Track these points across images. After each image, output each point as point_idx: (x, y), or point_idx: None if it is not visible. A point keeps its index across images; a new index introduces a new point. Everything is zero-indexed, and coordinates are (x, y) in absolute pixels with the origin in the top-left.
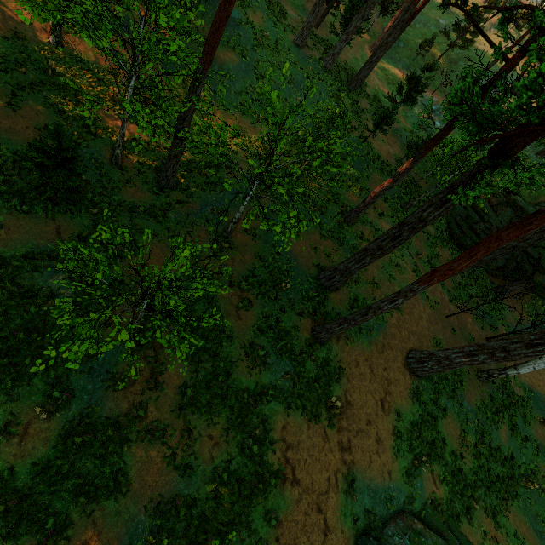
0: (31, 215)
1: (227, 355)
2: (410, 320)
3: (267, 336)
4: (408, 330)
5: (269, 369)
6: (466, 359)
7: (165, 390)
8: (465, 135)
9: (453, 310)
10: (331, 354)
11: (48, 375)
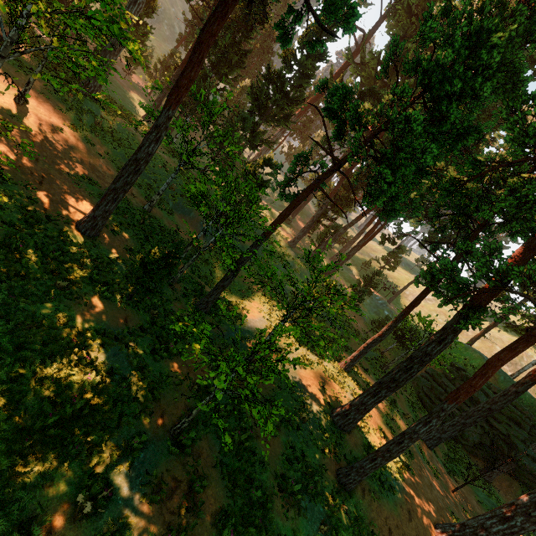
0: (109, 302)
1: (261, 484)
2: (423, 484)
3: (297, 470)
4: (425, 496)
5: (304, 514)
6: (503, 526)
7: (202, 515)
8: (450, 290)
9: (455, 485)
10: (360, 511)
11: (89, 462)
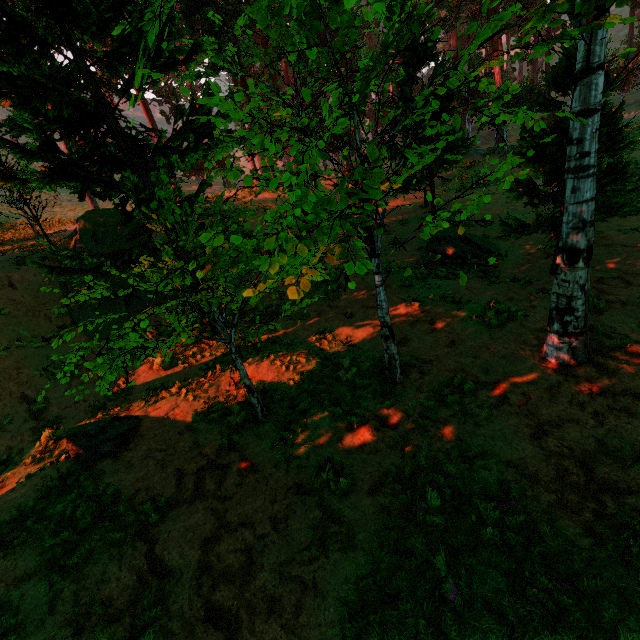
0: None
1: None
2: None
3: None
4: None
5: None
6: None
7: None
8: None
9: None
10: None
11: None
